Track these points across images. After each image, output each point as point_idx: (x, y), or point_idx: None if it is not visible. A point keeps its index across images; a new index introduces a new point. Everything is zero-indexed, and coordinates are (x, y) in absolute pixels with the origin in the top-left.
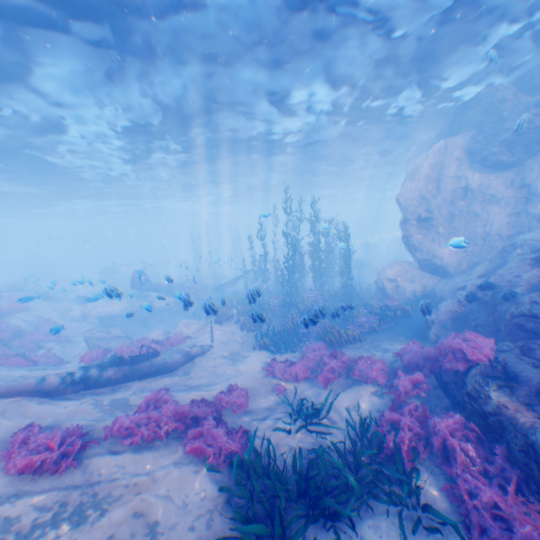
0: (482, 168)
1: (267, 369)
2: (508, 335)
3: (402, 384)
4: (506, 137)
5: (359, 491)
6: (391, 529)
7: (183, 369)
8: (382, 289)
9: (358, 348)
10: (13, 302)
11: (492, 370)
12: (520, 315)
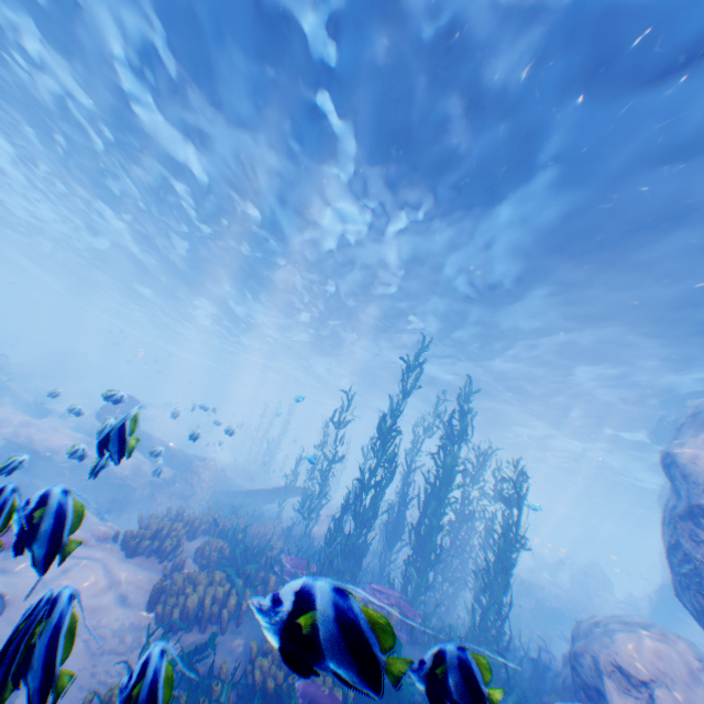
0: None
1: None
2: None
3: None
4: None
5: None
6: None
7: None
8: (599, 702)
9: None
10: None
11: None
12: None
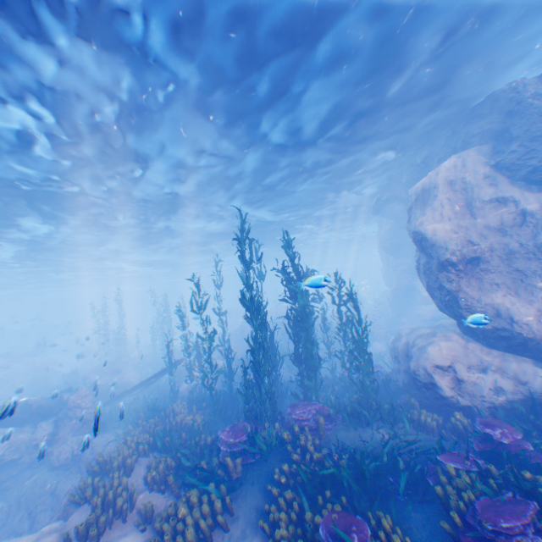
0: (526, 185)
1: None
2: None
3: None
4: None
5: None
6: None
7: None
8: (435, 389)
9: None
10: None
11: None
12: None
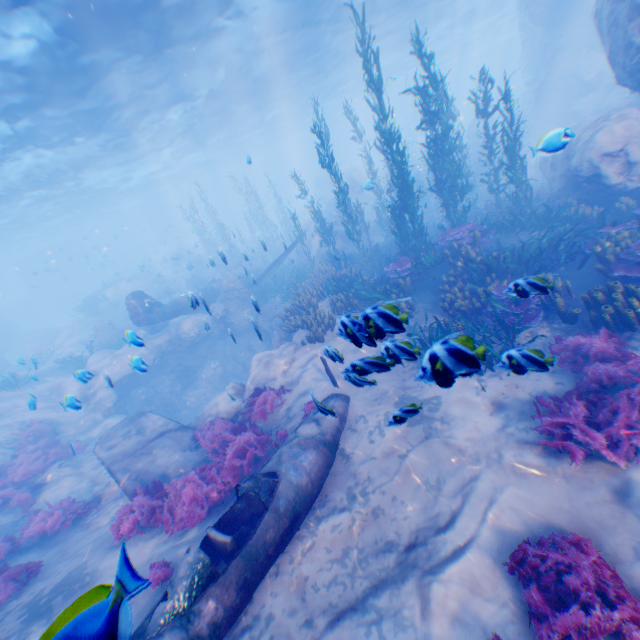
0: None
1: (550, 443)
2: None
3: None
4: None
5: None
6: None
7: (339, 486)
8: (598, 181)
9: None
10: None
11: None
12: None
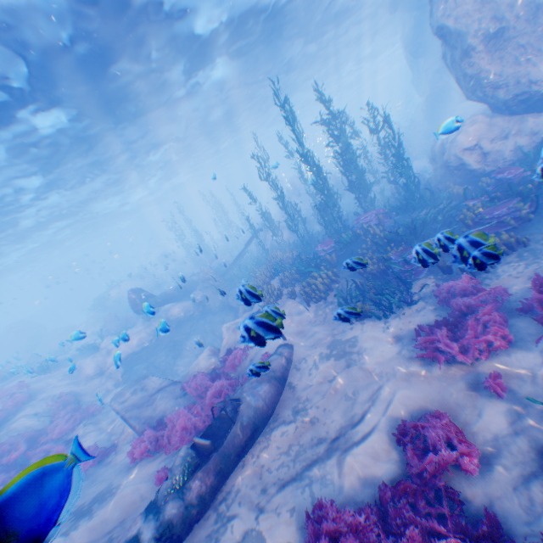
0: None
1: (426, 356)
2: None
3: None
4: None
5: None
6: None
7: (286, 406)
8: (464, 168)
9: (532, 256)
10: (8, 398)
11: None
12: None
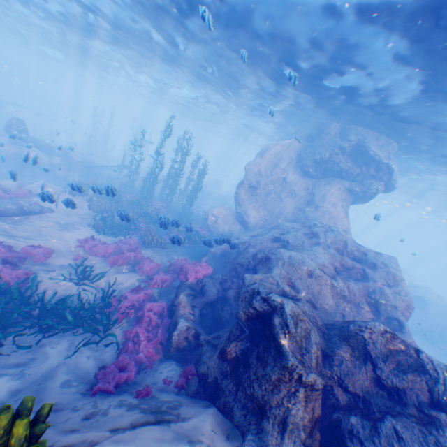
0: (300, 171)
1: (82, 243)
2: (229, 272)
3: (155, 279)
4: (318, 159)
5: (74, 322)
6: (81, 344)
7: (14, 220)
8: (207, 221)
9: (158, 251)
10: None
11: (195, 285)
12: (239, 263)
